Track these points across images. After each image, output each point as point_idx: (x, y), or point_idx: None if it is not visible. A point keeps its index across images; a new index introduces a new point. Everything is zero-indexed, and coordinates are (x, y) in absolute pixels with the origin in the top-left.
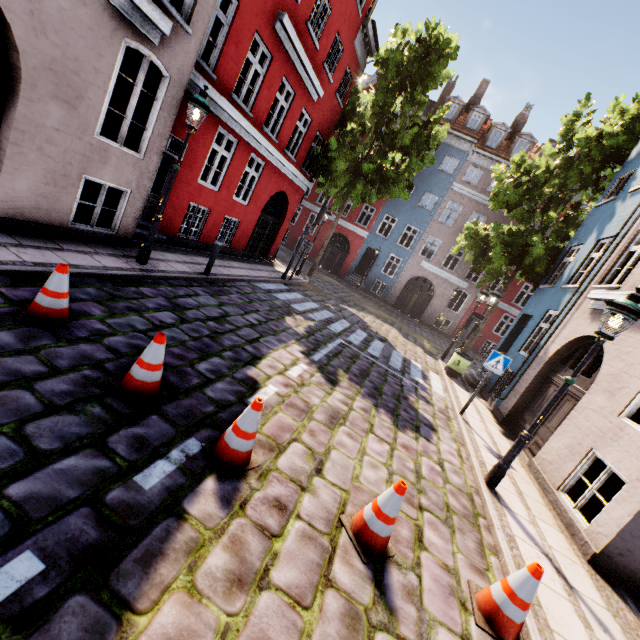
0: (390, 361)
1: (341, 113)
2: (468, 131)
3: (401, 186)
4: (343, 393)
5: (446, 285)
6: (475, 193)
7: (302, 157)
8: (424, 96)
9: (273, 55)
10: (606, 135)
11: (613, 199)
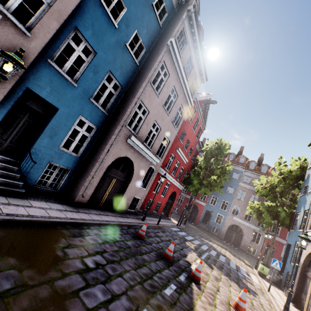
0: (230, 265)
1: (193, 164)
2: (240, 163)
3: (219, 188)
4: (216, 272)
5: (248, 229)
6: (250, 186)
7: (181, 179)
8: (221, 157)
9: (175, 156)
10: (292, 171)
11: (304, 194)
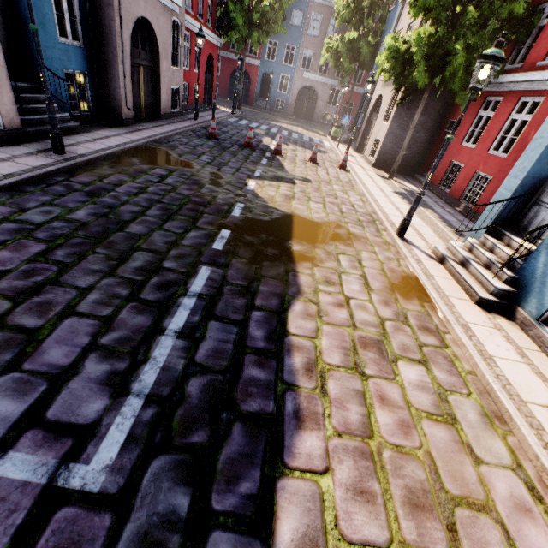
0: (303, 139)
1: None
2: None
3: (280, 24)
4: (292, 147)
5: (324, 87)
6: (329, 0)
7: (214, 23)
8: None
9: None
10: None
11: (395, 7)
